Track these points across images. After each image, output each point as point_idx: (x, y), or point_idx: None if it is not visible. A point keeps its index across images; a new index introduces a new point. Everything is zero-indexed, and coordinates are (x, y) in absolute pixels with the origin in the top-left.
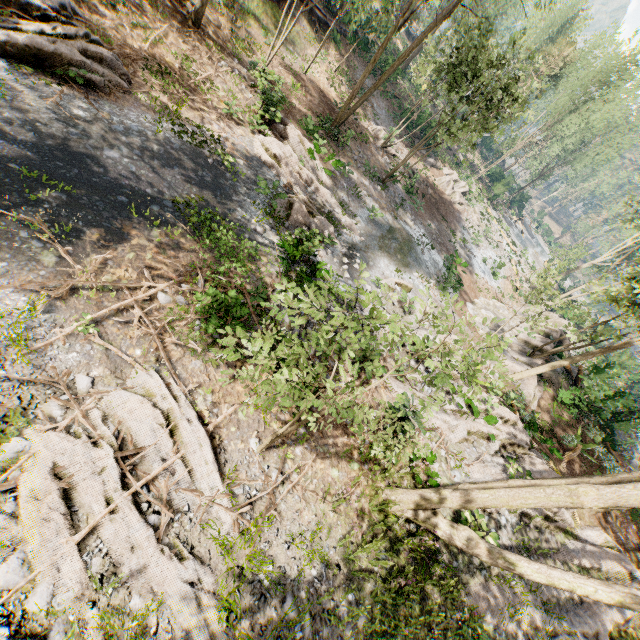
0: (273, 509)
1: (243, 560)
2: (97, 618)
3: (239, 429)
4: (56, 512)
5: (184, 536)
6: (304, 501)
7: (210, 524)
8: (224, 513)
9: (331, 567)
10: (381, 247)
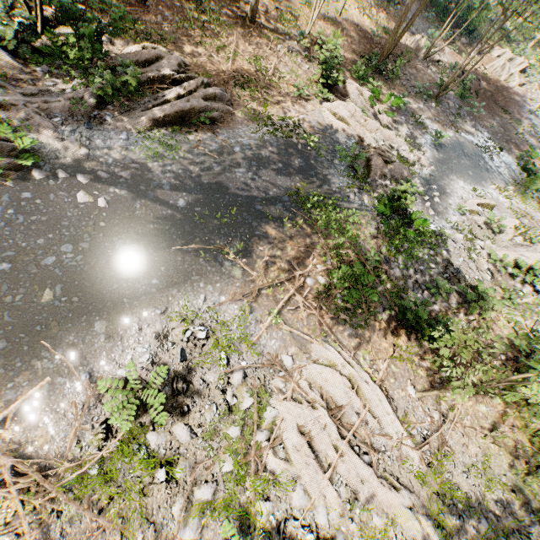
0: (445, 445)
1: (436, 487)
2: (357, 529)
3: (396, 380)
4: (310, 458)
5: (389, 470)
6: (467, 437)
7: (406, 462)
8: (411, 451)
9: (507, 492)
10: (451, 170)
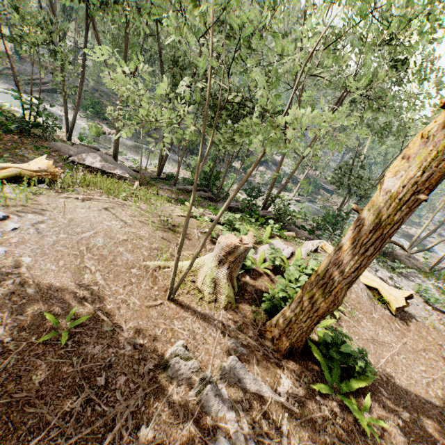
0: None
1: None
2: None
3: None
4: None
5: None
6: None
7: None
8: None
9: None
10: None
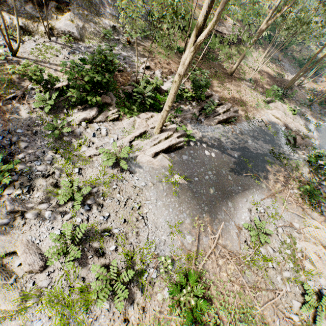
0: None
1: None
2: None
3: None
4: (322, 265)
5: None
6: None
7: None
8: None
9: None
10: None
